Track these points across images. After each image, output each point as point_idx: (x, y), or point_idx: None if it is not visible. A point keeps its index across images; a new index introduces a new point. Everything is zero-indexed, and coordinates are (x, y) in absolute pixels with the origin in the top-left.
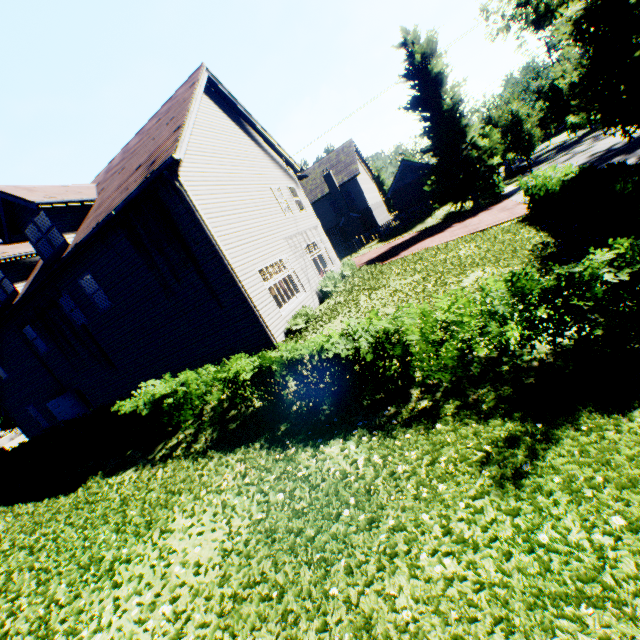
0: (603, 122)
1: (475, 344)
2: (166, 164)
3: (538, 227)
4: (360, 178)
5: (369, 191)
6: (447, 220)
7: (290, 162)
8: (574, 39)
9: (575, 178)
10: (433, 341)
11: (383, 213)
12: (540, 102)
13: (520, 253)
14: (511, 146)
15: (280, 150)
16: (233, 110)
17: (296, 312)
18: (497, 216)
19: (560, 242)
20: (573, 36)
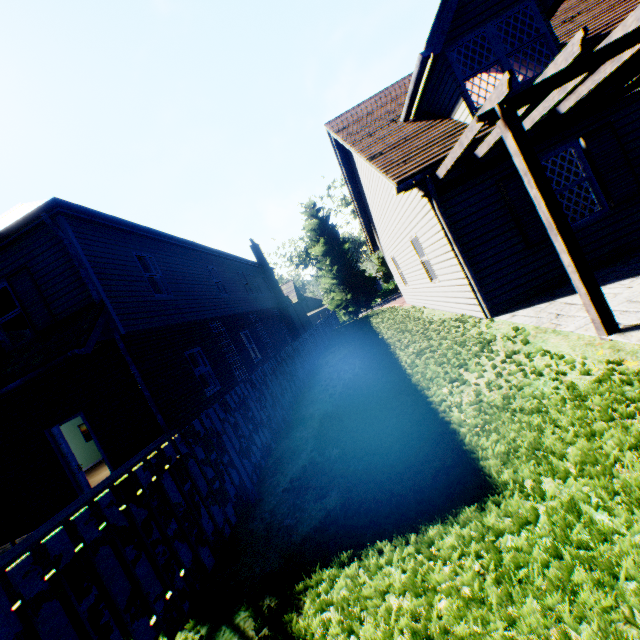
0: None
1: None
2: None
3: None
4: None
5: None
6: None
7: None
8: None
9: None
10: None
11: None
12: None
13: None
14: None
15: None
16: None
17: None
18: None
19: None
20: None
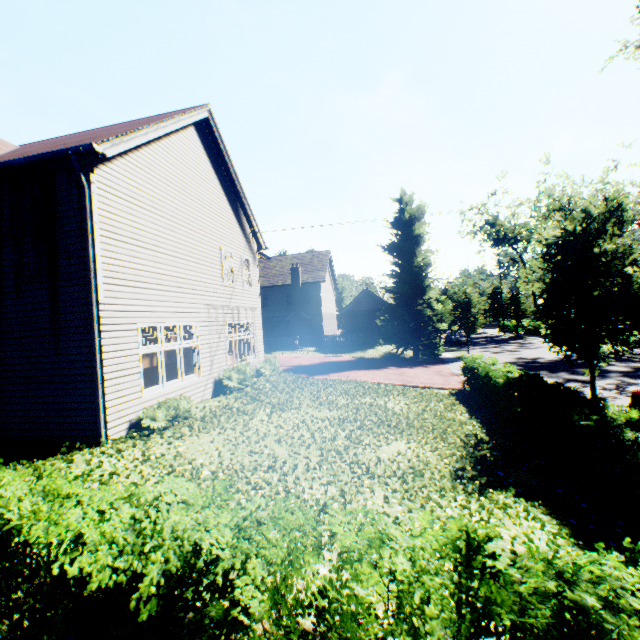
0: (552, 338)
1: (367, 618)
2: (79, 148)
3: (471, 411)
4: (324, 285)
5: (327, 300)
6: (386, 359)
7: (258, 236)
8: (543, 257)
9: (520, 380)
10: (288, 626)
11: (332, 325)
12: (484, 297)
13: (451, 438)
14: (458, 320)
15: (252, 220)
16: (221, 160)
17: (168, 399)
18: (432, 377)
19: (495, 444)
20: (542, 254)
